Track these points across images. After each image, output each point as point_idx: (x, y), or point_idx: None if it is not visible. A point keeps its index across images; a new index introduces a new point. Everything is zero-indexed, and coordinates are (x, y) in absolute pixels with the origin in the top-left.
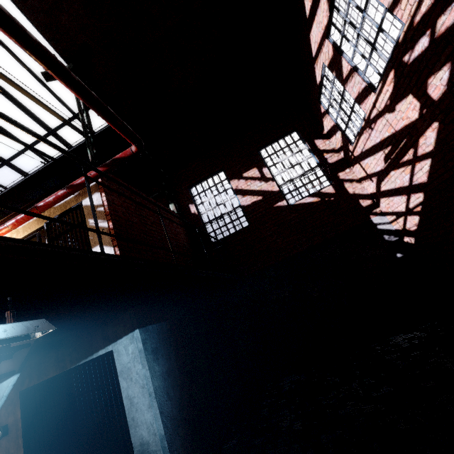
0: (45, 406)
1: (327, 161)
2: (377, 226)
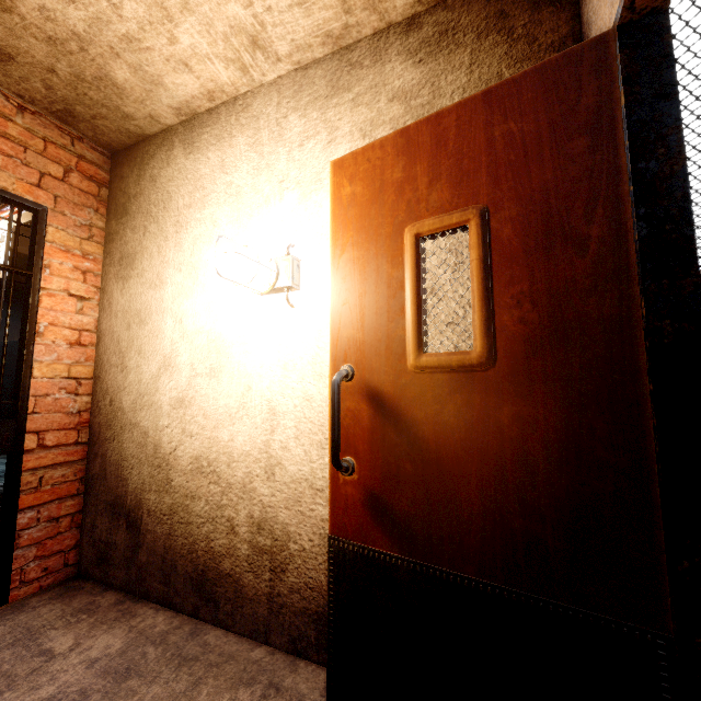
0: (10, 358)
1: None
2: None
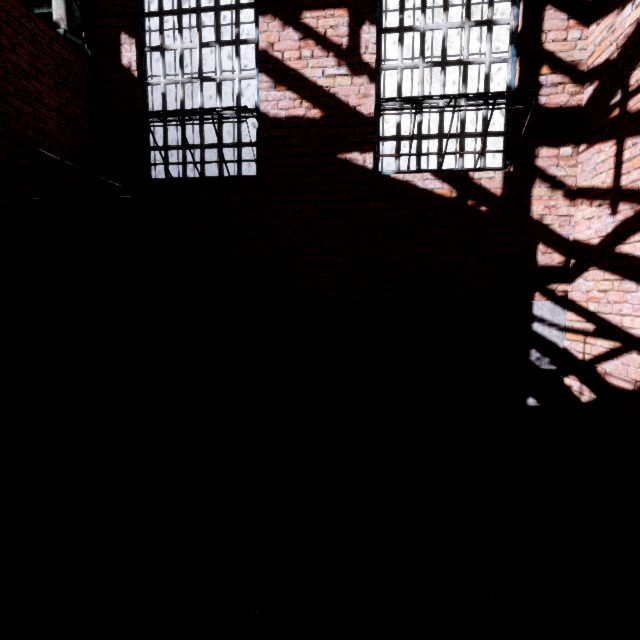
0: None
1: (537, 94)
2: (534, 324)
